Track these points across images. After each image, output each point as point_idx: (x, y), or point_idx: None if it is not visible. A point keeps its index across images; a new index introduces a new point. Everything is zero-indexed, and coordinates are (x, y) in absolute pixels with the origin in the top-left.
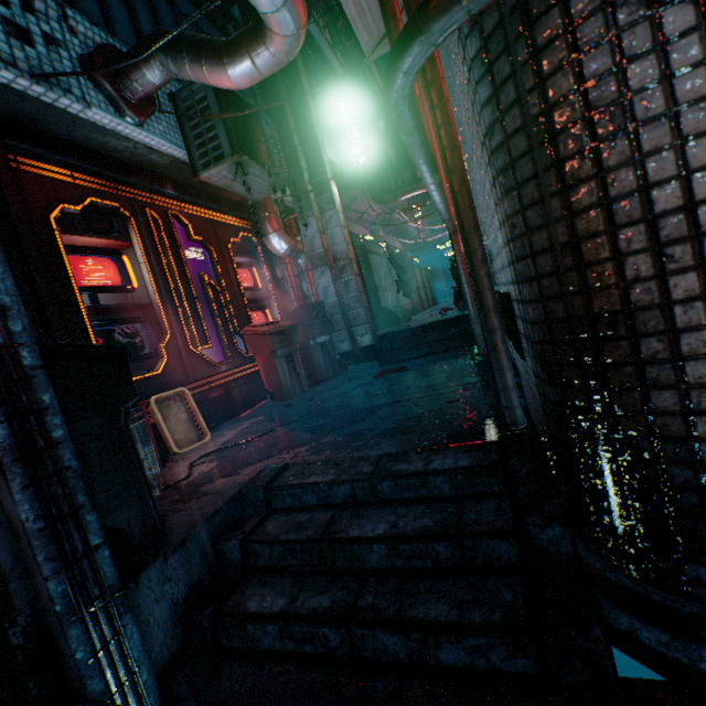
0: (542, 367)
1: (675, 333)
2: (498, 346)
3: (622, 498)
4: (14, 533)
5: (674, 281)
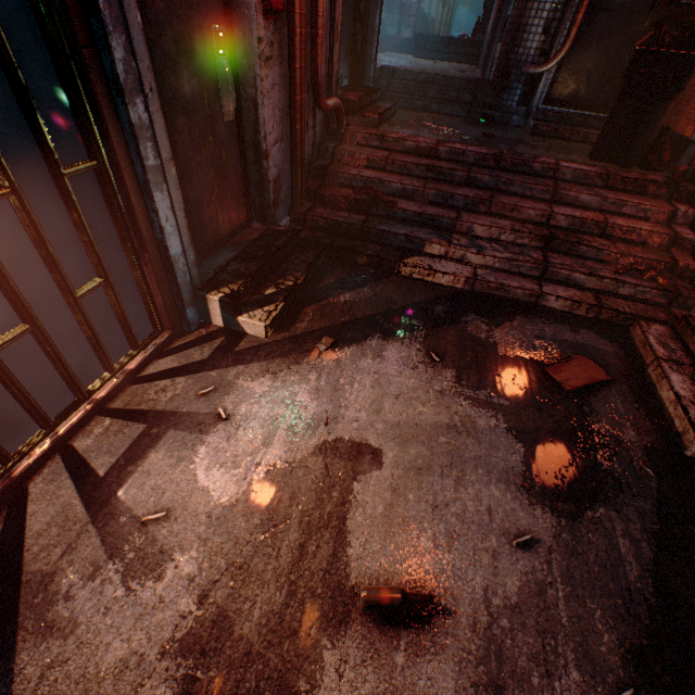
0: (504, 40)
1: (529, 34)
2: (495, 40)
3: (501, 79)
4: (370, 29)
5: (535, 21)
